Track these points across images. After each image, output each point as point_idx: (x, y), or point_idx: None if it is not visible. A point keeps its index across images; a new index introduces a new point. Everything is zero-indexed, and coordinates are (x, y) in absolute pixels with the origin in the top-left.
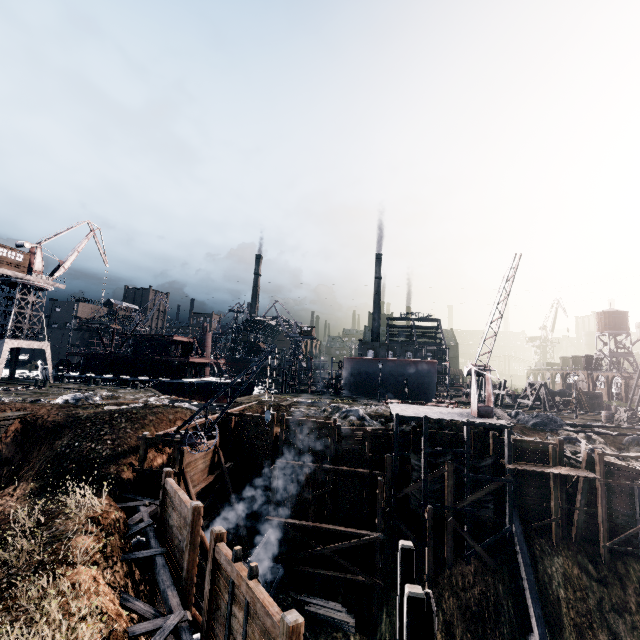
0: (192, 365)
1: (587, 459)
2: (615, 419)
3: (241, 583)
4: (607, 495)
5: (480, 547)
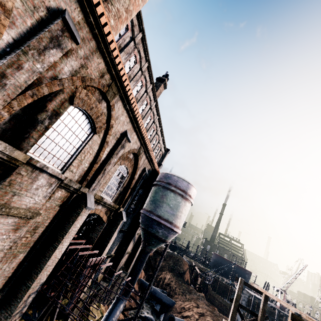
0: None
1: None
2: None
3: None
4: None
5: None
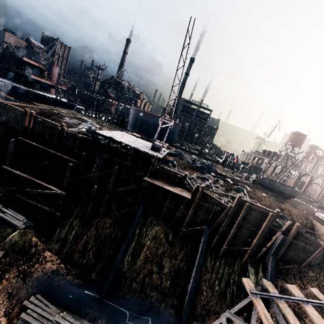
0: (38, 82)
1: (195, 188)
2: (249, 179)
3: None
4: (198, 209)
5: (118, 213)
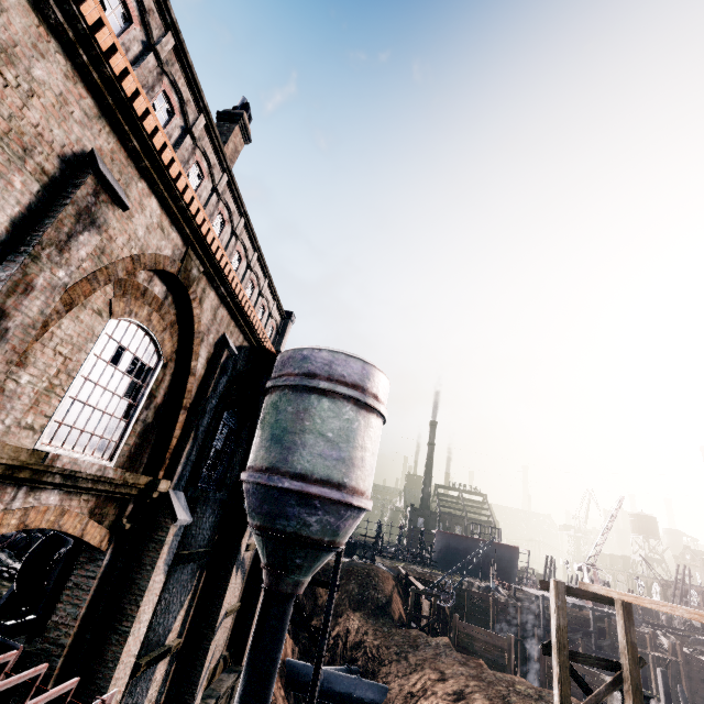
0: None
1: (672, 648)
2: (673, 624)
3: (578, 668)
4: (688, 679)
5: None
